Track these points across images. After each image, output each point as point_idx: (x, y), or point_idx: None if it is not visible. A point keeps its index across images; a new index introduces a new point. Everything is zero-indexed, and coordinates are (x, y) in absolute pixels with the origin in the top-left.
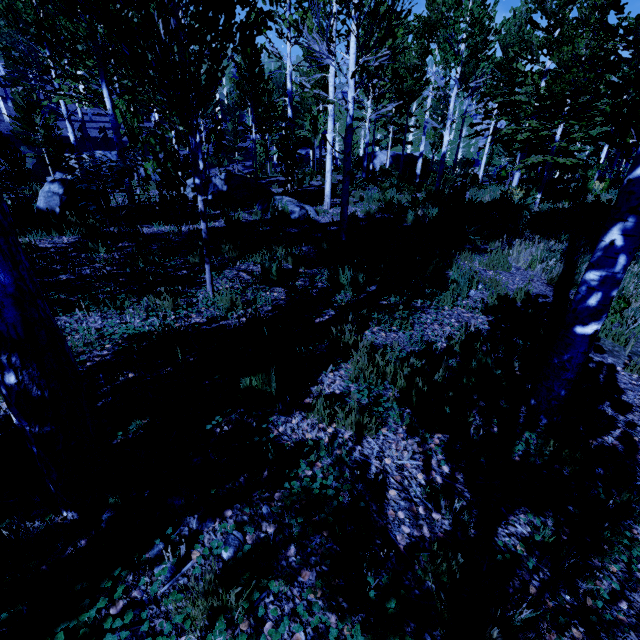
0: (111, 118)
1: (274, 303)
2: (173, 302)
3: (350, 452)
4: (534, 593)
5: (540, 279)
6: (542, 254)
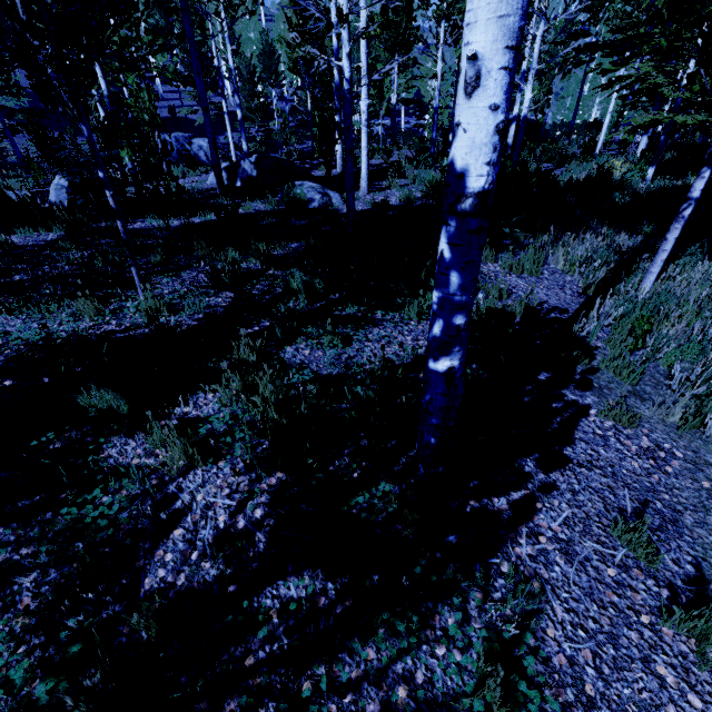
0: (107, 100)
1: (209, 310)
2: (96, 307)
3: (167, 483)
4: (250, 664)
5: (575, 287)
6: (585, 253)
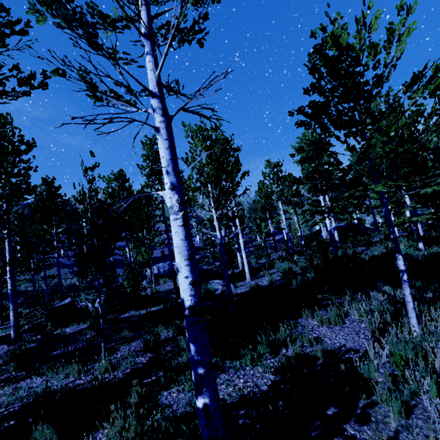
0: (128, 260)
1: (134, 366)
2: (78, 368)
3: None
4: None
5: (366, 331)
6: (366, 307)
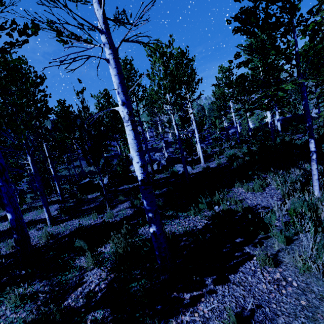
0: (119, 153)
1: (125, 215)
2: (96, 215)
3: (85, 272)
4: None
5: (279, 195)
6: (282, 179)
